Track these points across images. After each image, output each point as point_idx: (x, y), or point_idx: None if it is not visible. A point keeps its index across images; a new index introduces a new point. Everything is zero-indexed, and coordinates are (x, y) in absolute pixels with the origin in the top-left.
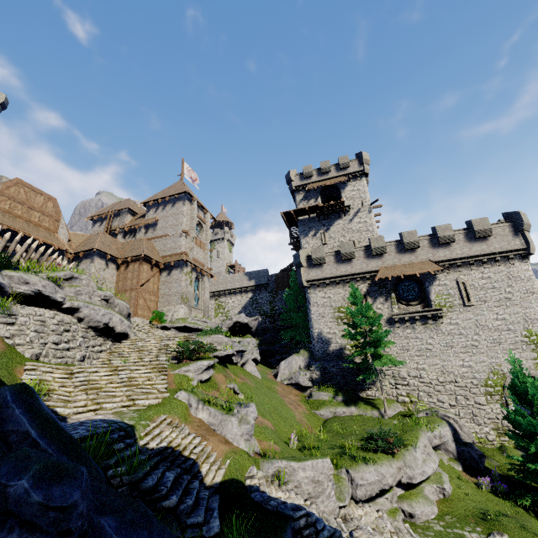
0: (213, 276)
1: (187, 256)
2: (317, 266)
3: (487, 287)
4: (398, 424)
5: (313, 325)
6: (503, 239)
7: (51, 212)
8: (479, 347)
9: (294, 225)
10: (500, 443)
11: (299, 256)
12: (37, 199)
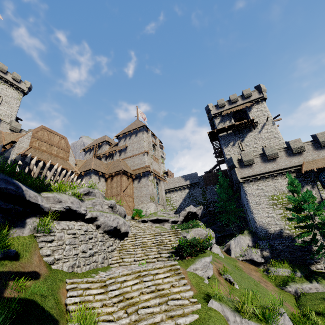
0: (166, 180)
1: (149, 168)
2: (247, 166)
3: None
4: None
5: (252, 211)
6: None
7: (64, 146)
8: None
9: (215, 140)
10: None
11: (232, 160)
12: (55, 138)
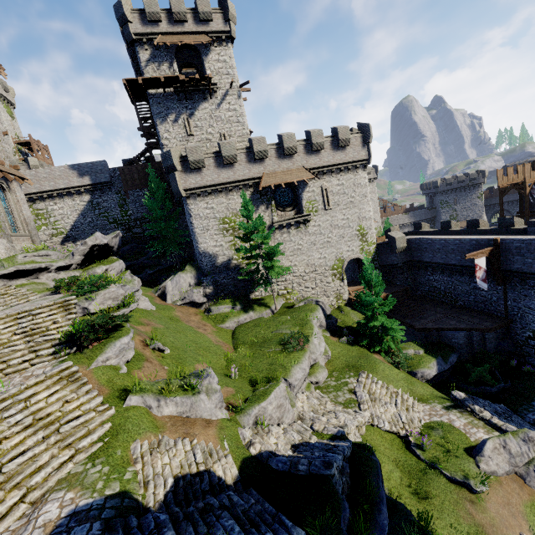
0: (26, 179)
1: None
2: (195, 170)
3: (340, 192)
4: (292, 319)
5: (198, 240)
6: (355, 149)
7: None
8: (331, 242)
9: (141, 100)
10: (338, 305)
11: (172, 158)
12: None
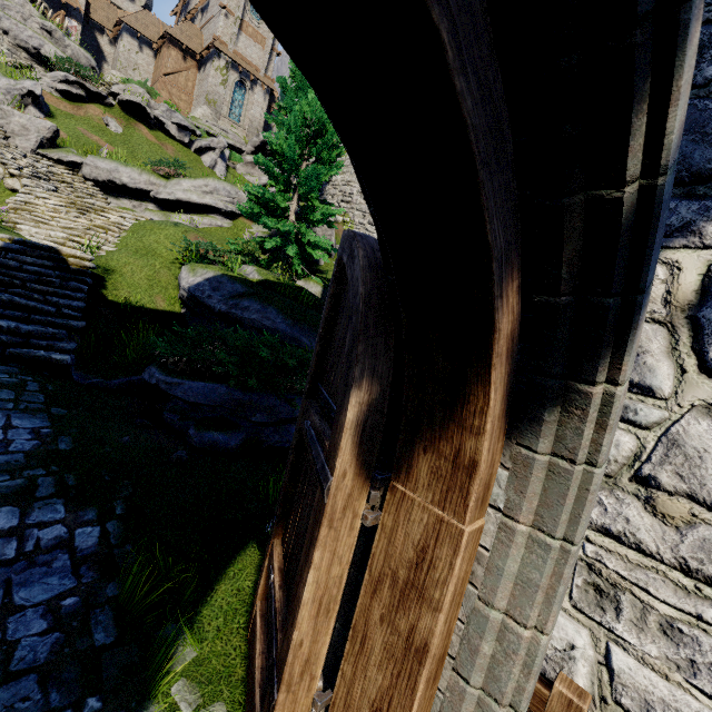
0: (274, 90)
1: (222, 45)
2: None
3: None
4: None
5: None
6: None
7: None
8: None
9: None
10: None
11: None
12: None
